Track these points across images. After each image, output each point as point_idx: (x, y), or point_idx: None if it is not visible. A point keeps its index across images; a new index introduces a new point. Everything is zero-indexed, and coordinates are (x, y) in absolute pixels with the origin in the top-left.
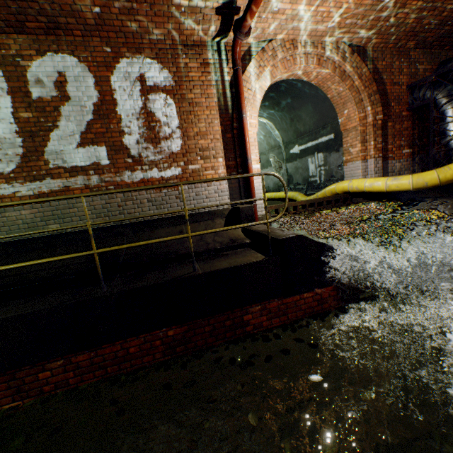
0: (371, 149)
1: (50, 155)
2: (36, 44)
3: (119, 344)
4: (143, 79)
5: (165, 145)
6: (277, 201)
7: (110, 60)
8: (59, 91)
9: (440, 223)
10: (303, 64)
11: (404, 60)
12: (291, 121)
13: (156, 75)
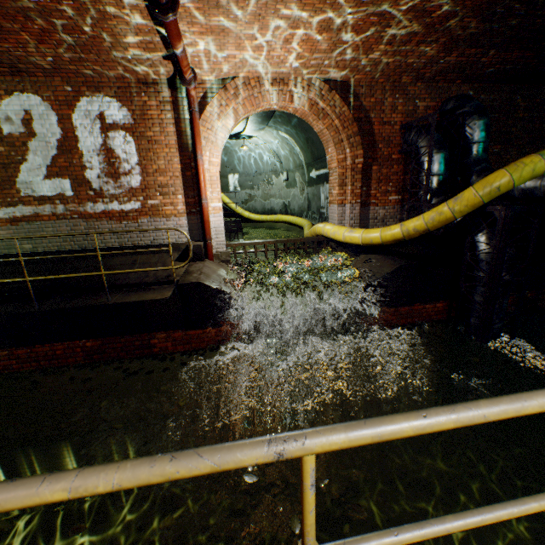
0: (349, 194)
1: (21, 185)
2: (4, 84)
3: (49, 346)
4: (103, 117)
5: (125, 180)
6: (296, 227)
7: (71, 99)
8: (27, 128)
9: (353, 283)
10: (274, 101)
11: (400, 96)
12: (307, 142)
13: (115, 113)
